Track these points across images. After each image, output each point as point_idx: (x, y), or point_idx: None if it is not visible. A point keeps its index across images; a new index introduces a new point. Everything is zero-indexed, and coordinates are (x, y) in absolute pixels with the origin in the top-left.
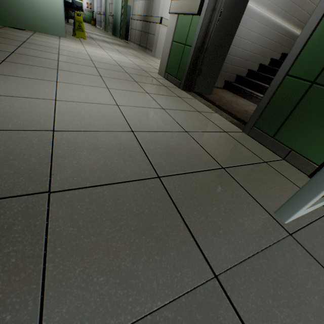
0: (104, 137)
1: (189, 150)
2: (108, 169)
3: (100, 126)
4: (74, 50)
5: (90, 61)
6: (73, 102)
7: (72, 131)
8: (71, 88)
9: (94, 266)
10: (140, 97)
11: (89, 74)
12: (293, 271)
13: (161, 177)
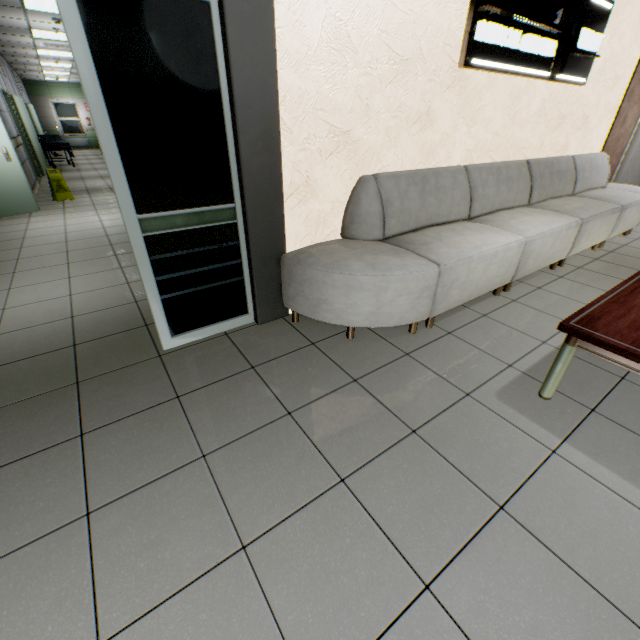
0: (41, 329)
1: (123, 318)
2: (34, 349)
3: (42, 321)
4: (47, 232)
5: (64, 243)
6: (22, 305)
7: (14, 332)
8: (25, 291)
9: (7, 390)
10: (108, 276)
11: (53, 266)
12: (137, 372)
13: (77, 345)
